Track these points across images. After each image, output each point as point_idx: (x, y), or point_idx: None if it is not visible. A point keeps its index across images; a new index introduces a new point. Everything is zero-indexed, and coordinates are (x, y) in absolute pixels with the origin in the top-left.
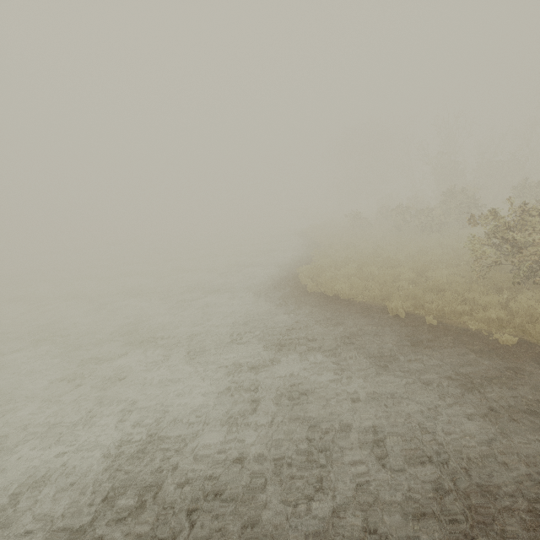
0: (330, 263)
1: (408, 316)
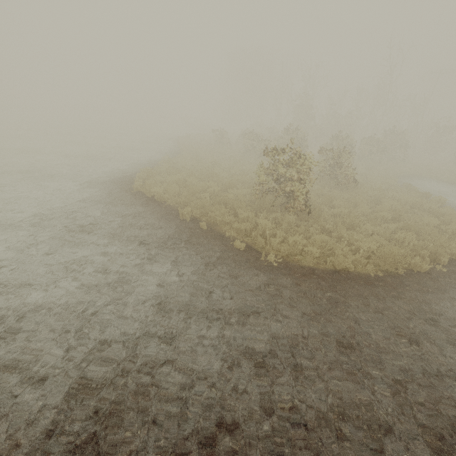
0: (166, 169)
1: (193, 221)
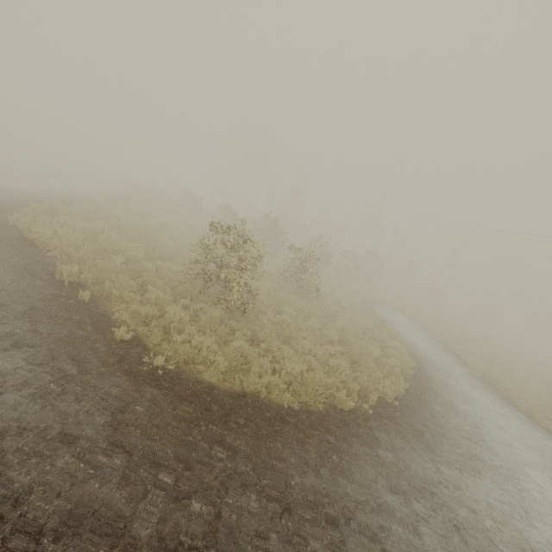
0: (83, 211)
1: (75, 287)
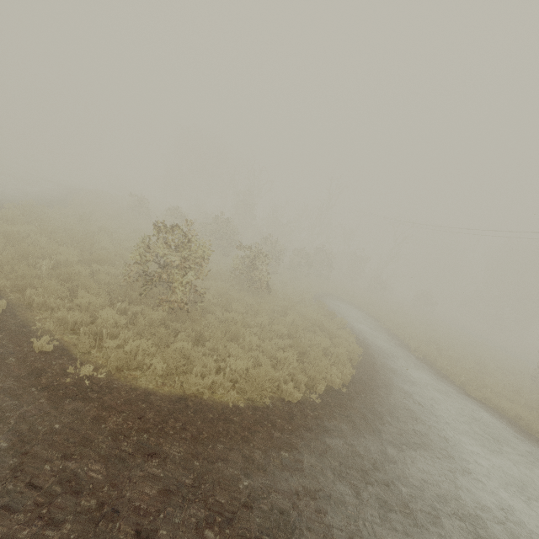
0: (5, 214)
1: None
